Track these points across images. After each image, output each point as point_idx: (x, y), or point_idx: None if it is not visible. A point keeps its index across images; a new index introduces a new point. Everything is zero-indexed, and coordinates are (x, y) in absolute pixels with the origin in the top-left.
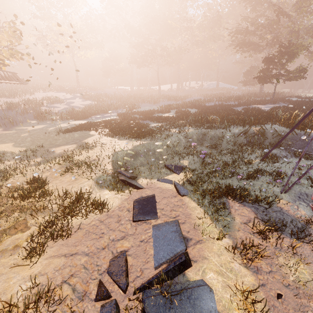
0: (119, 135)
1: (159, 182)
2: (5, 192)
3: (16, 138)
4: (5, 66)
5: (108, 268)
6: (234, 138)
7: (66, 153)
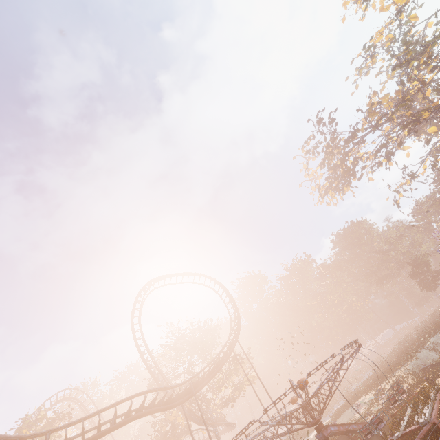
0: (385, 380)
1: None
2: None
3: None
4: (235, 401)
5: None
6: None
7: (368, 409)
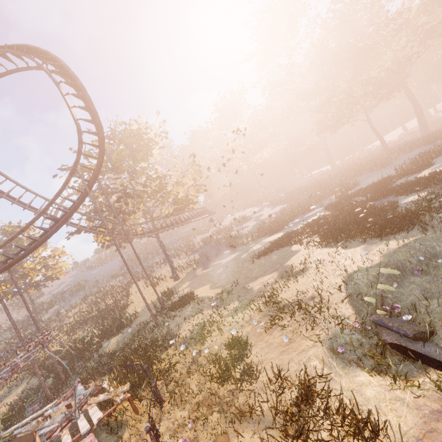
0: (340, 240)
1: None
2: (204, 363)
3: (213, 276)
4: (195, 204)
5: None
6: None
7: (266, 289)
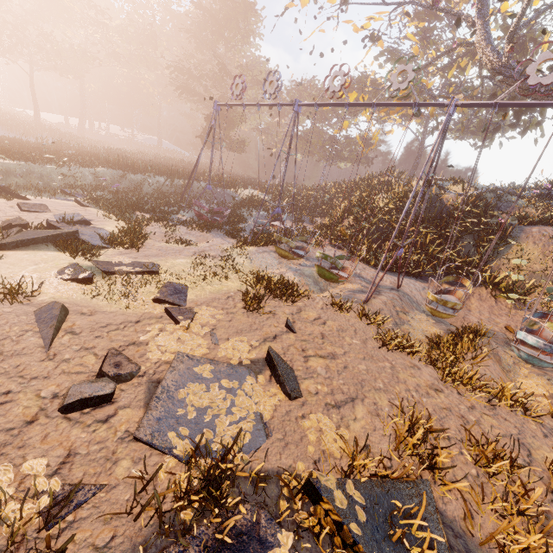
0: None
1: (53, 200)
2: None
3: None
4: None
5: (1, 224)
6: (159, 187)
7: None
